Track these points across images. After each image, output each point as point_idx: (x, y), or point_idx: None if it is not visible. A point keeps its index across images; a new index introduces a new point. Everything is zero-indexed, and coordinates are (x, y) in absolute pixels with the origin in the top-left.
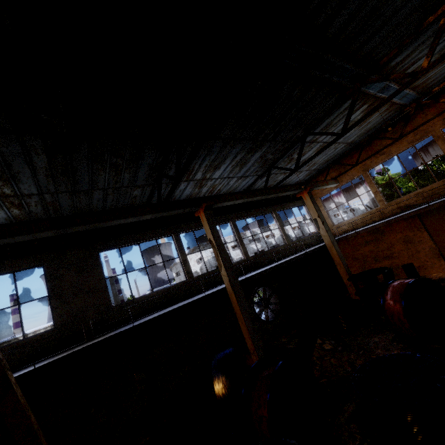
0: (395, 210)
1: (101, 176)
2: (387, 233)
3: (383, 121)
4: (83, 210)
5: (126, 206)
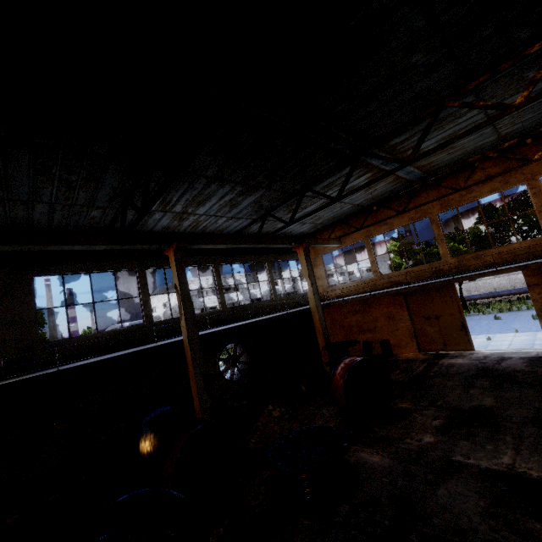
0: (386, 284)
1: (46, 190)
2: (375, 306)
3: (391, 191)
4: (19, 221)
5: (81, 225)
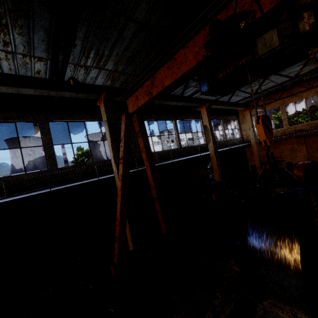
0: (292, 131)
1: None
2: (282, 144)
3: (306, 75)
4: None
5: None
